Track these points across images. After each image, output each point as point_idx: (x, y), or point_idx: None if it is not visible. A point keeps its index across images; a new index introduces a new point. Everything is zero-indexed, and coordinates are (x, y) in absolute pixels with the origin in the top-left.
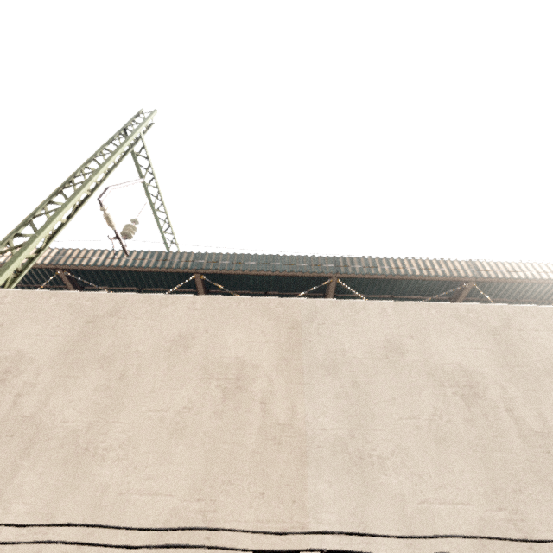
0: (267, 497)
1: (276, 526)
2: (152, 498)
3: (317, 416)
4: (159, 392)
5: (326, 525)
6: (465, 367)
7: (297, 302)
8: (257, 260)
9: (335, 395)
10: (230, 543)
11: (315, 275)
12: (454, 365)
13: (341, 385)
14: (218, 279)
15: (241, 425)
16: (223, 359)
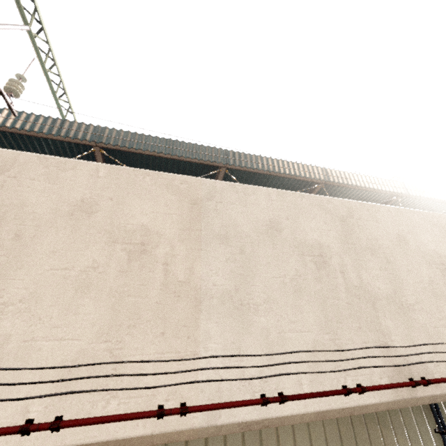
0: (167, 335)
1: (174, 355)
2: (59, 342)
3: (211, 275)
4: (62, 253)
5: (212, 352)
6: (320, 243)
7: (199, 182)
8: (157, 142)
9: (226, 259)
10: (134, 371)
11: (209, 163)
12: (313, 241)
13: (231, 252)
14: (118, 156)
15: (145, 282)
16: (128, 225)
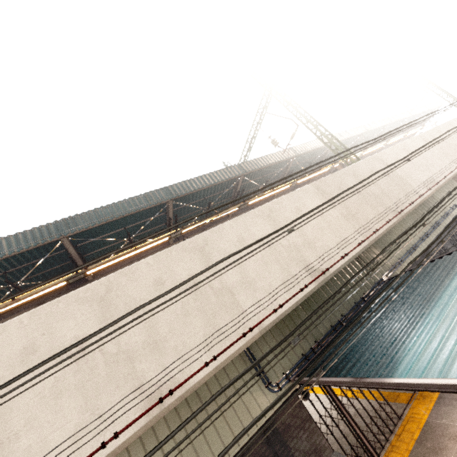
0: None
1: None
2: None
3: None
4: None
5: None
6: (78, 336)
7: None
8: None
9: None
10: None
11: (43, 244)
12: (71, 339)
13: None
14: None
15: None
16: None
